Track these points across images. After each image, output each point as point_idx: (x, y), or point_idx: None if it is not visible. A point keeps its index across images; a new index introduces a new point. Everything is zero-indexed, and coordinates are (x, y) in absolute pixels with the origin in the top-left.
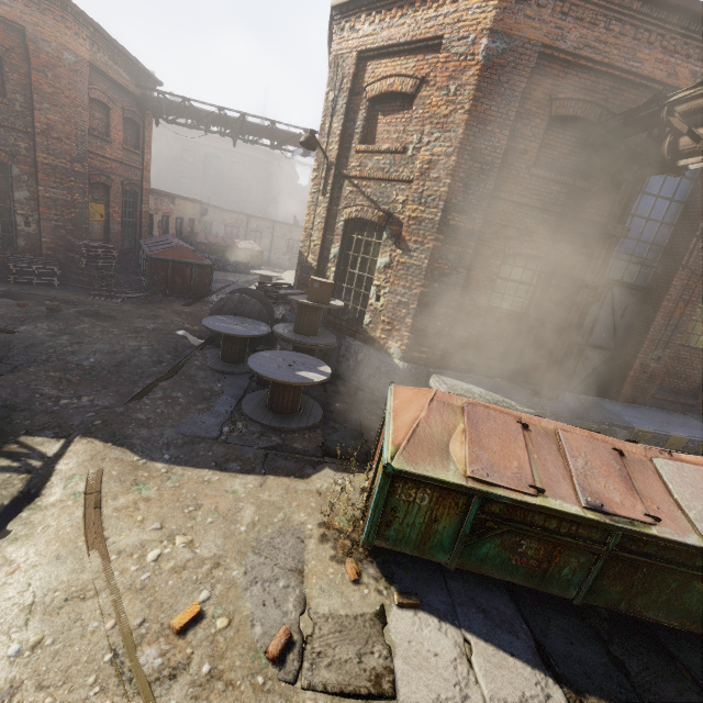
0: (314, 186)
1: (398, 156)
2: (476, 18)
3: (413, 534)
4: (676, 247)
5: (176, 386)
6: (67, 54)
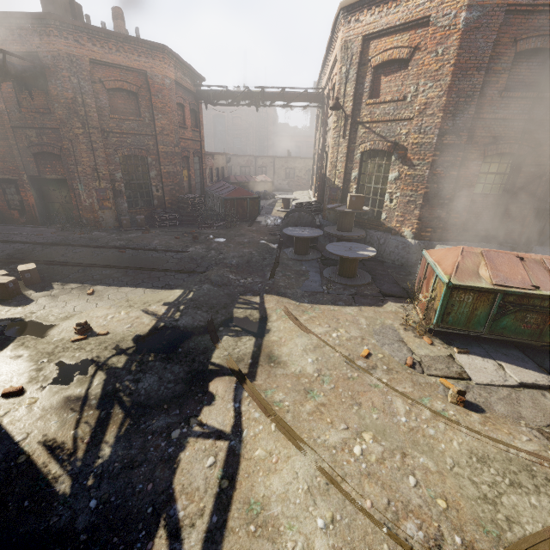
0: (335, 133)
1: (399, 103)
2: None
3: (462, 318)
4: None
5: (284, 269)
6: (166, 80)
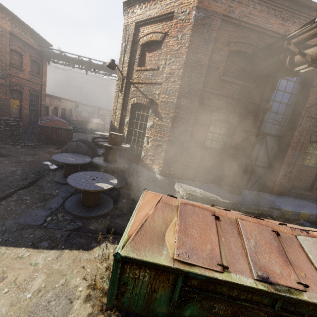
0: (117, 88)
1: (155, 71)
2: (189, 1)
3: (140, 300)
4: (295, 116)
5: (28, 192)
6: None
